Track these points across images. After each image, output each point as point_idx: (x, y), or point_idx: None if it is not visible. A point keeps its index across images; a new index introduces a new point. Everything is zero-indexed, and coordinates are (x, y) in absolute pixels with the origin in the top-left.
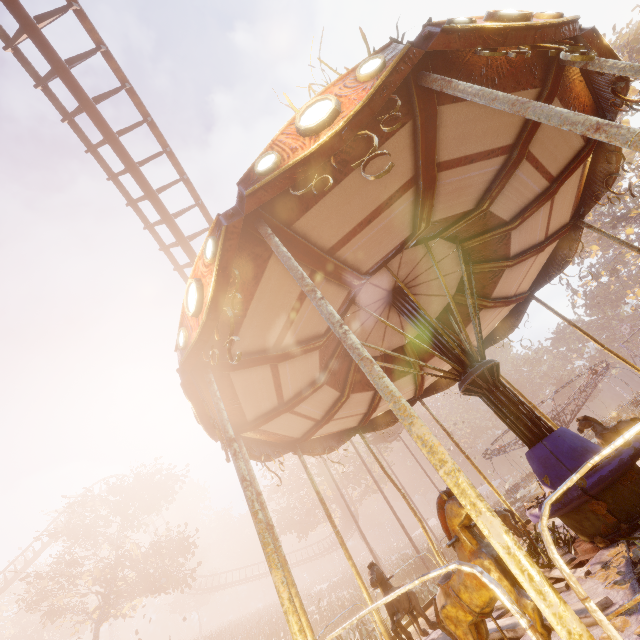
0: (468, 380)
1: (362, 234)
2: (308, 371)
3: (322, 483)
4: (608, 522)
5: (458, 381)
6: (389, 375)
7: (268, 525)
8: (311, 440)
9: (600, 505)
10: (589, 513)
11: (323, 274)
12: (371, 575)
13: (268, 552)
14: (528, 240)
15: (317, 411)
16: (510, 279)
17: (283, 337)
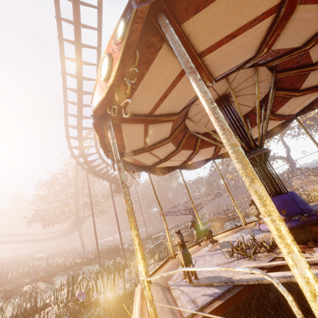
0: (258, 153)
1: (313, 8)
2: (181, 102)
3: (71, 203)
4: (315, 236)
5: (245, 154)
6: (185, 145)
7: (123, 183)
8: (125, 160)
9: (316, 227)
10: (307, 230)
11: (283, 12)
12: (180, 237)
13: (249, 164)
14: (286, 110)
15: (152, 139)
16: (260, 127)
17: (212, 50)
